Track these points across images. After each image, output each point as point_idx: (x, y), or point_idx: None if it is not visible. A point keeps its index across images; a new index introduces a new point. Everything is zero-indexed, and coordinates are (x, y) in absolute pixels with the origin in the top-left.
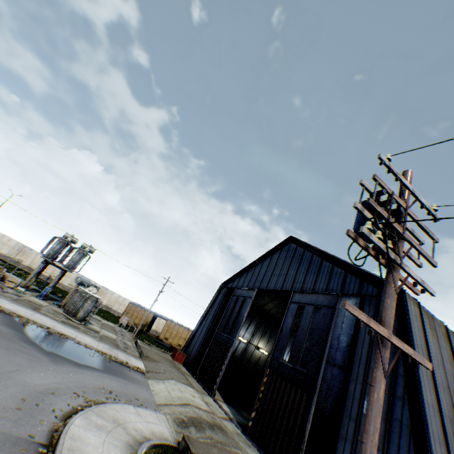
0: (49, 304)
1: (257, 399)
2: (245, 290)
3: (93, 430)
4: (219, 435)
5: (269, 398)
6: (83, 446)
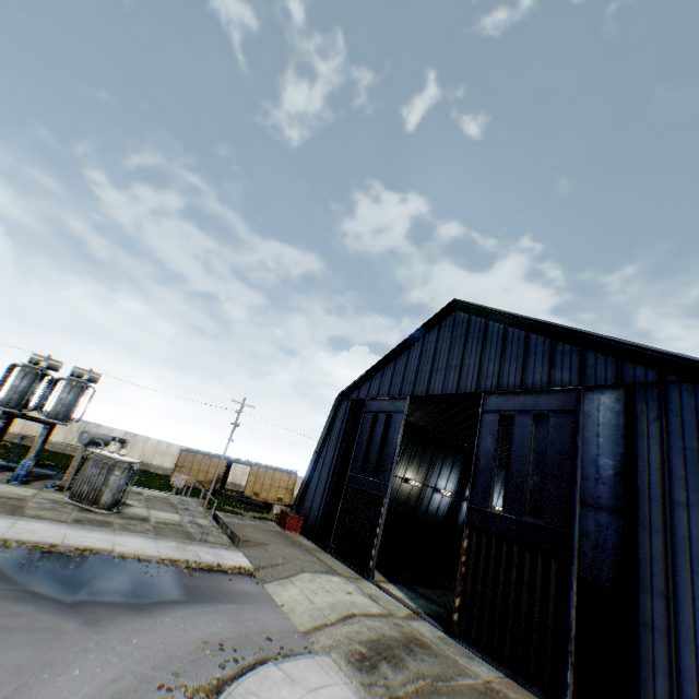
0: (37, 491)
1: (460, 576)
2: (386, 401)
3: None
4: (429, 663)
5: (481, 573)
6: None
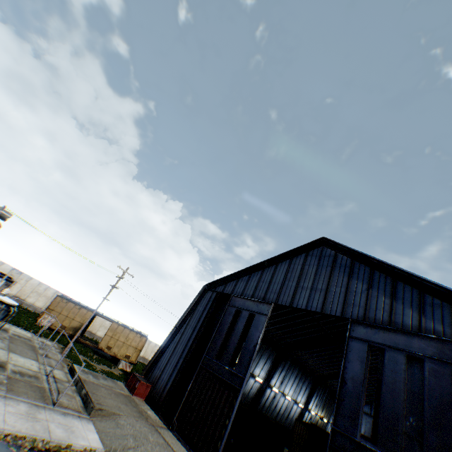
0: None
1: None
2: (250, 301)
3: None
4: None
5: None
6: None
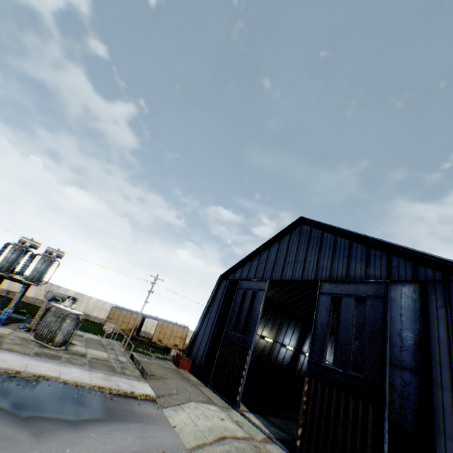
0: (12, 331)
1: (301, 412)
2: (253, 282)
3: None
4: None
5: (317, 411)
6: None
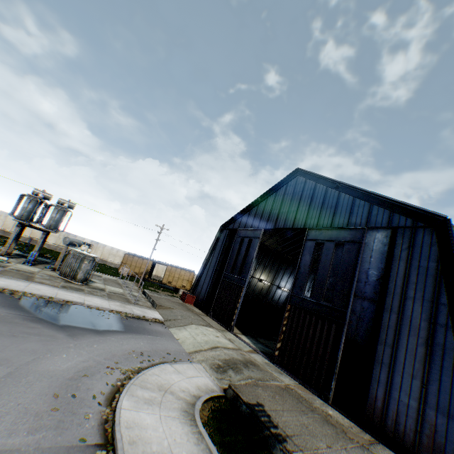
0: (41, 270)
1: (281, 332)
2: (249, 231)
3: (145, 408)
4: (256, 373)
5: (293, 331)
6: (142, 433)
